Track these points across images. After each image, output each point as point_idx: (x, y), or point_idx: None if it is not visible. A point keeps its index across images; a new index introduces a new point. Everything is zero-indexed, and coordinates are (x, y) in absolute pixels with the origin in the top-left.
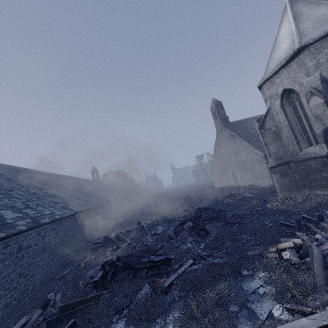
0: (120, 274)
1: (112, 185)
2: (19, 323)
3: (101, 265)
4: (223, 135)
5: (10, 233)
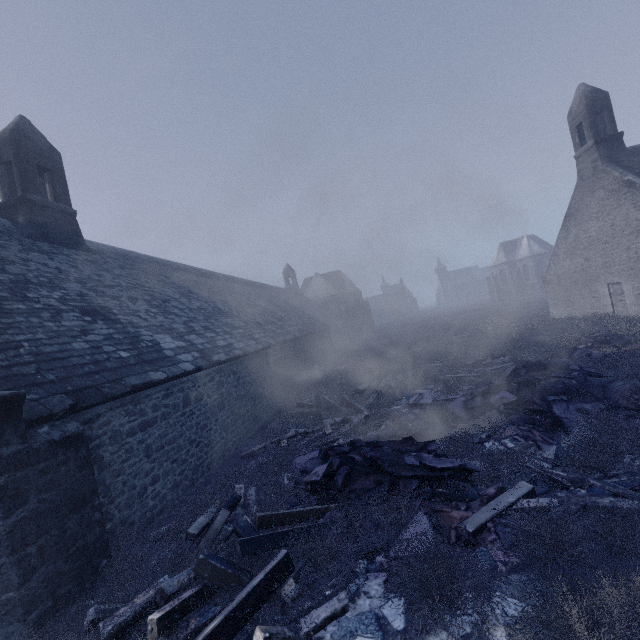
0: (361, 479)
1: (320, 300)
2: (196, 523)
3: (319, 451)
4: (599, 184)
5: (171, 374)
